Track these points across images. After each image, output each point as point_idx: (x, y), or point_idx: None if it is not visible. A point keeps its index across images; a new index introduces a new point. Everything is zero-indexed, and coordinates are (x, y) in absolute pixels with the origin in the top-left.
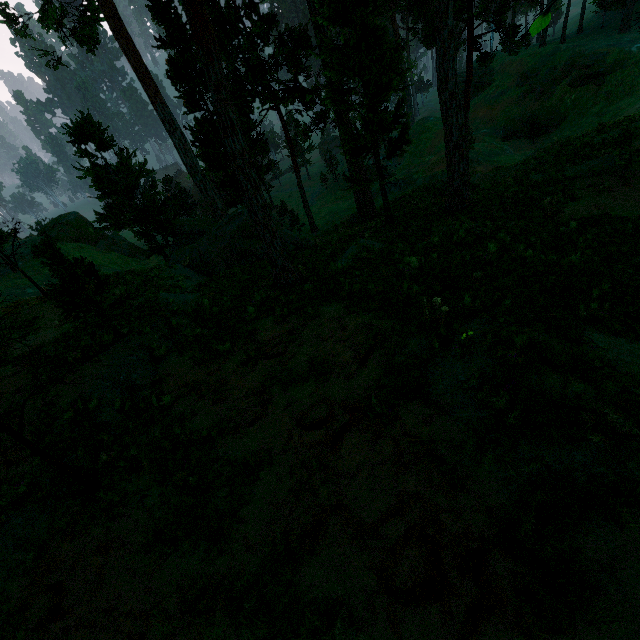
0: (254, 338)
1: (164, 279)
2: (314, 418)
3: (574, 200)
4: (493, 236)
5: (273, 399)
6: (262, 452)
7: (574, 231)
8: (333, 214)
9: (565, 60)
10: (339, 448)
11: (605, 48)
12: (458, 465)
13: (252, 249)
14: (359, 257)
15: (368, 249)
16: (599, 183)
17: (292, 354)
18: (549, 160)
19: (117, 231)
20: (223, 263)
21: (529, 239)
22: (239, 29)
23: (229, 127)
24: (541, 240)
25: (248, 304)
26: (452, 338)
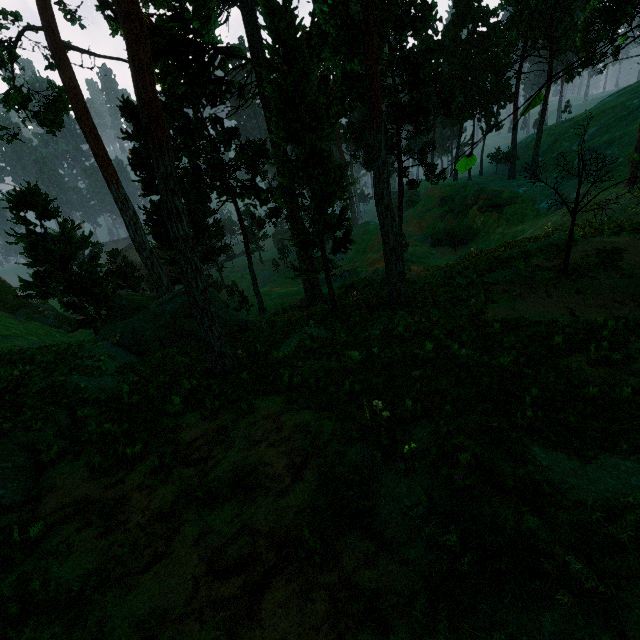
0: (174, 437)
1: (82, 358)
2: (231, 558)
3: (494, 303)
4: (429, 332)
5: (182, 527)
6: (152, 619)
7: (498, 331)
8: (282, 297)
9: (473, 192)
10: (258, 608)
11: (500, 188)
12: (408, 634)
13: (193, 329)
14: (302, 345)
15: (312, 337)
16: (512, 290)
17: (216, 461)
18: (470, 266)
19: (43, 300)
20: (159, 342)
21: (461, 336)
22: (204, 135)
23: (174, 213)
24: (471, 338)
25: (176, 393)
26: (395, 449)
